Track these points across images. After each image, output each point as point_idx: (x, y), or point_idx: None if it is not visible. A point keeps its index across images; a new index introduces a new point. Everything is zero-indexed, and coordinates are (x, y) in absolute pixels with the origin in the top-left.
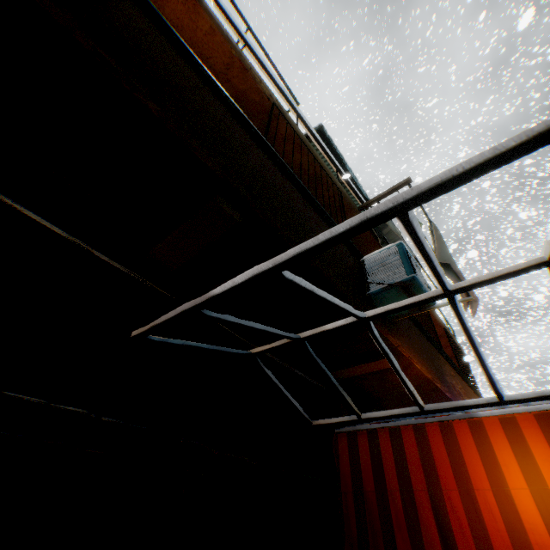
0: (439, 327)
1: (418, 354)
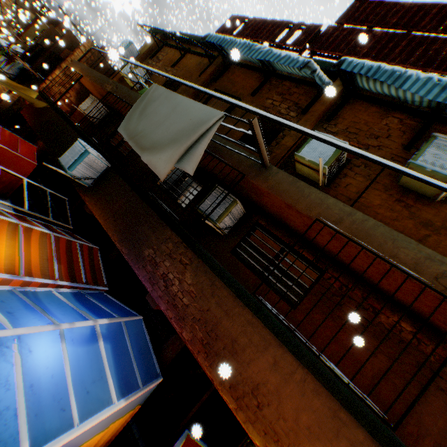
0: (308, 218)
1: (106, 211)
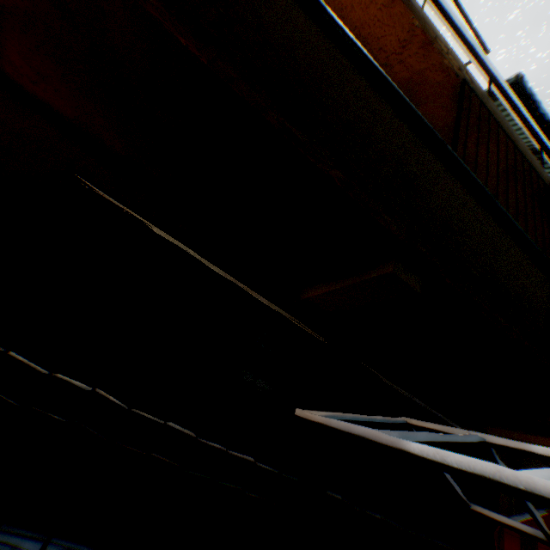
0: None
1: None
